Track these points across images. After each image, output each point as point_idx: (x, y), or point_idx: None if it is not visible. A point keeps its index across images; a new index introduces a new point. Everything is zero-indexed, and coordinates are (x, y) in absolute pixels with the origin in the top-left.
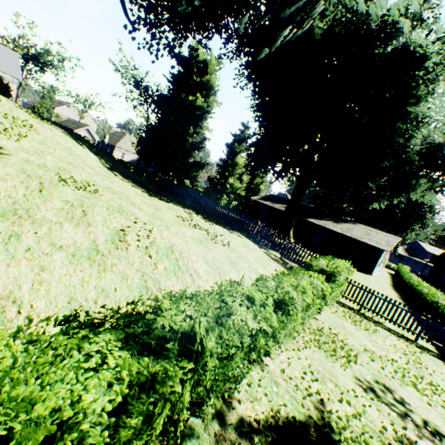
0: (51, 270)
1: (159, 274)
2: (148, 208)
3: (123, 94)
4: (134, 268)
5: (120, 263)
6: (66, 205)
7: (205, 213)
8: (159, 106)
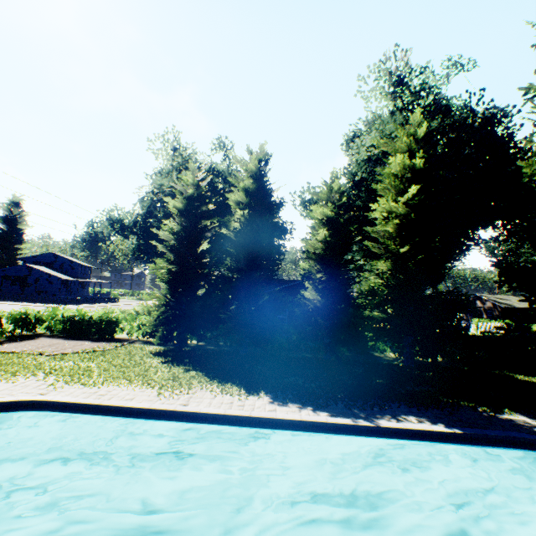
0: None
1: None
2: None
3: None
4: None
5: None
6: None
7: None
8: None
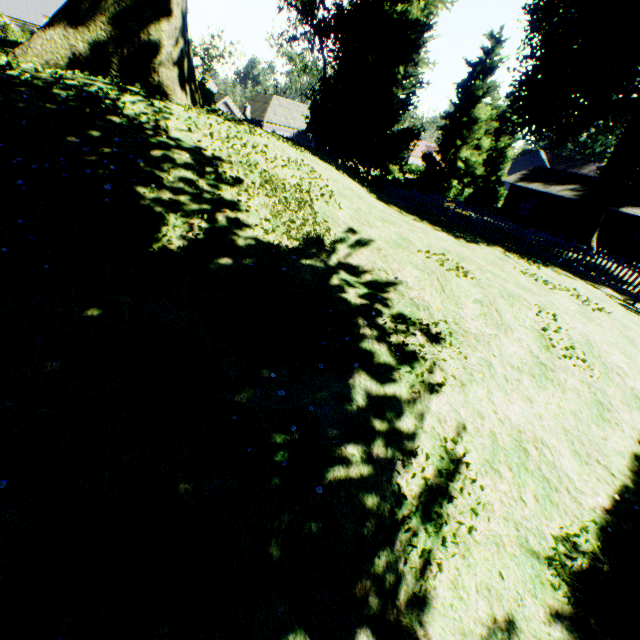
0: (534, 401)
1: (599, 383)
2: (500, 273)
3: (288, 32)
4: (577, 380)
5: (566, 376)
6: (482, 308)
7: (484, 236)
8: (342, 39)
